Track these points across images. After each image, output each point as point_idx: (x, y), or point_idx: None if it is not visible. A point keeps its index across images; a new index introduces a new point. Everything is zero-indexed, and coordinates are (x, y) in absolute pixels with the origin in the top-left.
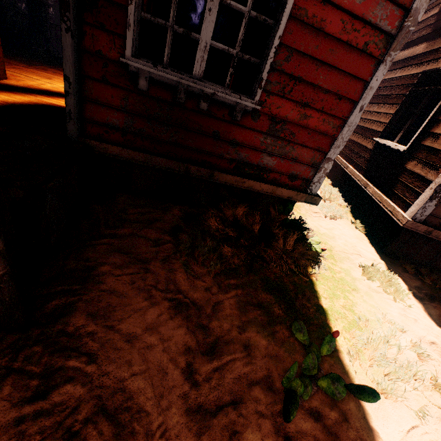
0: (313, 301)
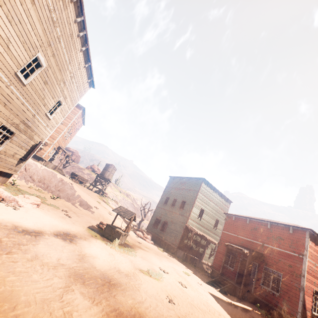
0: None
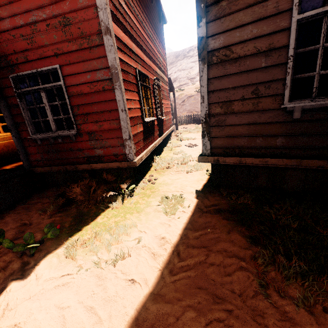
0: (96, 219)
